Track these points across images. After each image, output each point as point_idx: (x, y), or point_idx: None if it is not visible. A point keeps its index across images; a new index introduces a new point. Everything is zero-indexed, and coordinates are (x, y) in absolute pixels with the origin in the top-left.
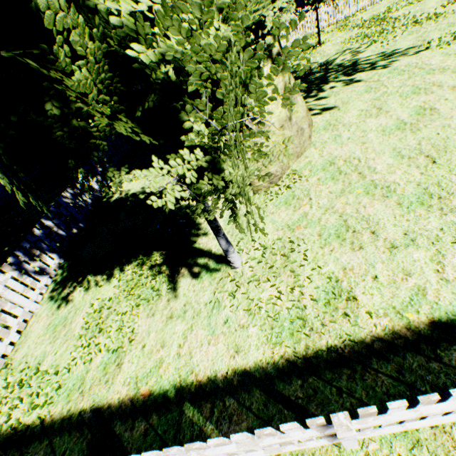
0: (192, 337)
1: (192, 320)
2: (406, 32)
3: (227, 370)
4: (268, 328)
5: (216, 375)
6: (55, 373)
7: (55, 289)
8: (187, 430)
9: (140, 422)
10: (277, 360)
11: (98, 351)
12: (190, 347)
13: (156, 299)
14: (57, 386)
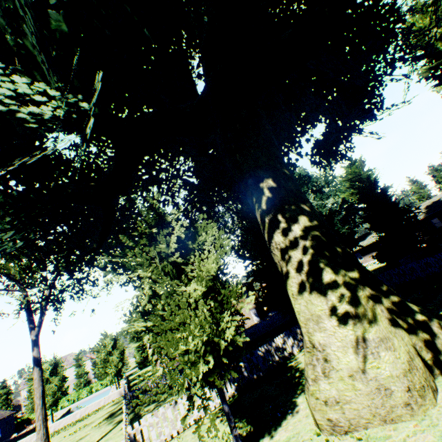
0: None
1: None
2: None
3: None
4: None
5: None
6: None
7: (220, 408)
8: None
9: None
10: None
11: None
12: None
13: None
14: None
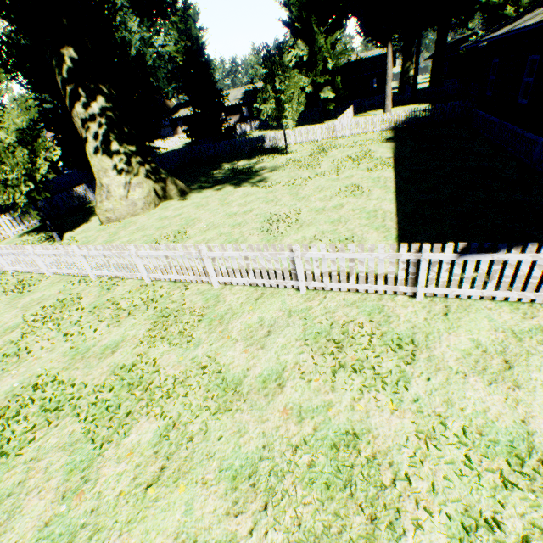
0: None
1: None
2: (293, 170)
3: None
4: None
5: None
6: None
7: (25, 233)
8: None
9: None
10: None
11: None
12: None
13: (34, 244)
14: None
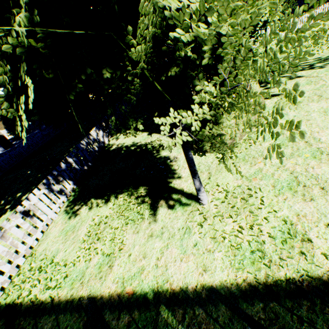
0: (167, 253)
1: (167, 240)
2: None
3: (196, 284)
4: (231, 254)
5: (187, 286)
6: (64, 265)
7: (69, 205)
8: (162, 328)
9: (124, 315)
10: (240, 282)
11: (96, 254)
12: (166, 261)
13: (140, 221)
14: (64, 275)
